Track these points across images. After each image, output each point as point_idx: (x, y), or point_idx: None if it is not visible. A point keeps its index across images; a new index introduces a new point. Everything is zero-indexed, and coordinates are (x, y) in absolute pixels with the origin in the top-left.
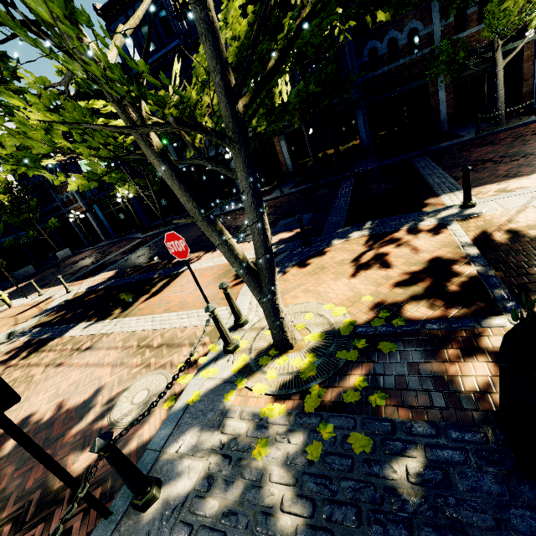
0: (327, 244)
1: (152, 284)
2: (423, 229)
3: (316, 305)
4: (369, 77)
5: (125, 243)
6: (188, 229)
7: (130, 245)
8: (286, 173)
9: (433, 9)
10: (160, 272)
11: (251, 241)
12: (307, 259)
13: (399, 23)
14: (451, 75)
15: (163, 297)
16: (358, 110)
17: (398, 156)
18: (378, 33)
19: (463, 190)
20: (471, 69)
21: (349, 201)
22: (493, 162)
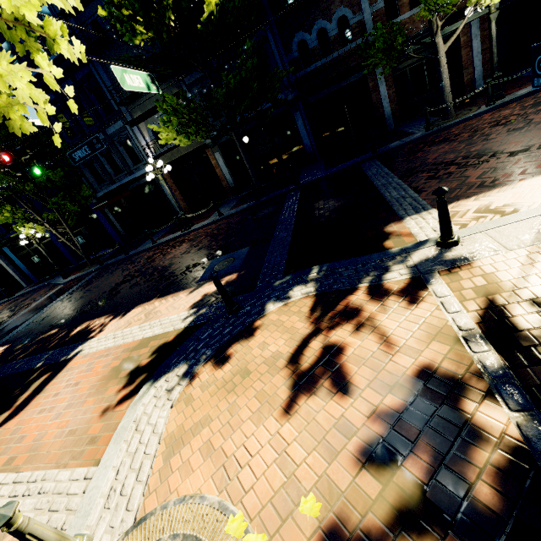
0: (258, 310)
1: (26, 384)
2: (391, 290)
3: (215, 512)
4: (303, 74)
5: (42, 292)
6: (112, 270)
7: (44, 297)
8: (228, 189)
9: None
10: (47, 356)
11: (170, 297)
12: (229, 344)
13: (326, 10)
14: (391, 65)
15: (21, 423)
16: (295, 112)
17: (345, 161)
18: (305, 24)
19: (440, 221)
20: (411, 56)
21: (293, 227)
22: (457, 164)
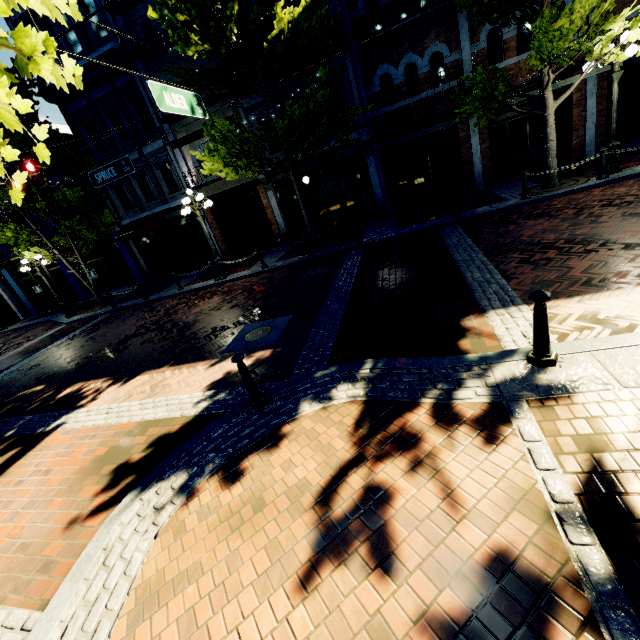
0: (290, 410)
1: None
2: (463, 415)
3: None
4: (382, 113)
5: (39, 330)
6: (126, 316)
7: (40, 338)
8: (278, 235)
9: (461, 29)
10: (22, 423)
11: (185, 368)
12: (245, 452)
13: (419, 43)
14: (488, 117)
15: None
16: (369, 156)
17: (421, 221)
18: (392, 56)
19: (535, 332)
20: (513, 109)
21: (348, 298)
22: (558, 249)
